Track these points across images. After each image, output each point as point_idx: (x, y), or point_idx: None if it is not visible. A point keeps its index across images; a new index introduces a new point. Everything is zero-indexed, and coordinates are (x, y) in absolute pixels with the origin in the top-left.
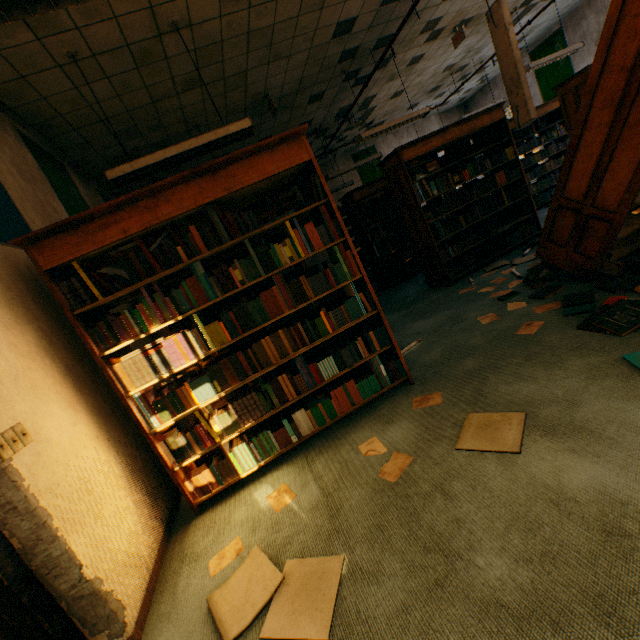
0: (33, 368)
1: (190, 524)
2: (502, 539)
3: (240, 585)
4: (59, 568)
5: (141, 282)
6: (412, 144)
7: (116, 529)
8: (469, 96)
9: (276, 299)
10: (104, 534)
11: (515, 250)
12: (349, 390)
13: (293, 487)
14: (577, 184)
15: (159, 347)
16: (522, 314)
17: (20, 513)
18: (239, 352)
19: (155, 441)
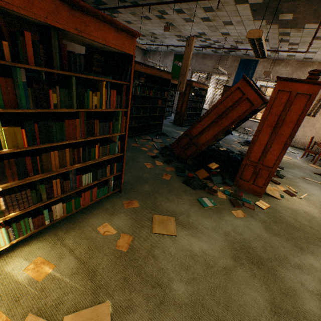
0: None
1: None
2: (180, 275)
3: None
4: None
5: None
6: (141, 64)
7: None
8: (149, 49)
9: (75, 128)
10: None
11: (152, 133)
12: (93, 193)
13: (50, 259)
14: (196, 131)
15: None
16: (162, 168)
17: None
18: (28, 157)
19: None
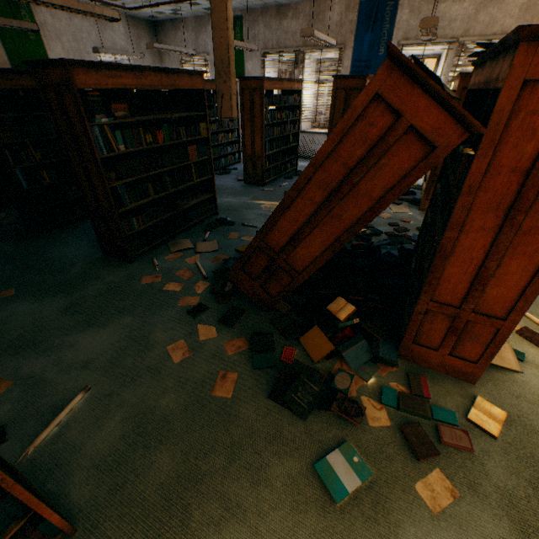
0: None
1: None
2: None
3: None
4: None
5: None
6: (93, 65)
7: None
8: (161, 19)
9: None
10: None
11: (197, 226)
12: None
13: None
14: (279, 237)
15: None
16: (216, 352)
17: None
18: None
19: None
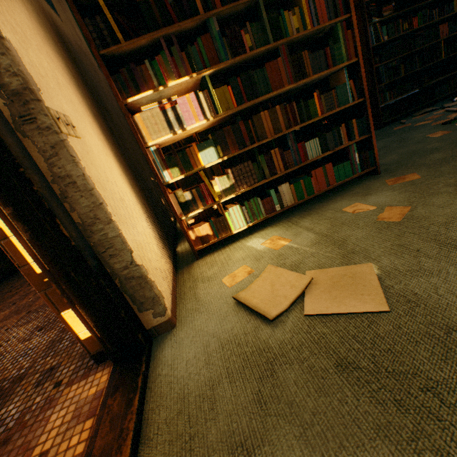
0: (69, 89)
1: (192, 264)
2: None
3: (263, 288)
4: (114, 248)
5: (161, 30)
6: None
7: (147, 244)
8: None
9: (279, 72)
10: (140, 242)
11: (440, 102)
12: (327, 172)
13: (285, 236)
14: None
15: (173, 105)
16: None
17: (79, 188)
18: (241, 122)
19: (167, 192)
